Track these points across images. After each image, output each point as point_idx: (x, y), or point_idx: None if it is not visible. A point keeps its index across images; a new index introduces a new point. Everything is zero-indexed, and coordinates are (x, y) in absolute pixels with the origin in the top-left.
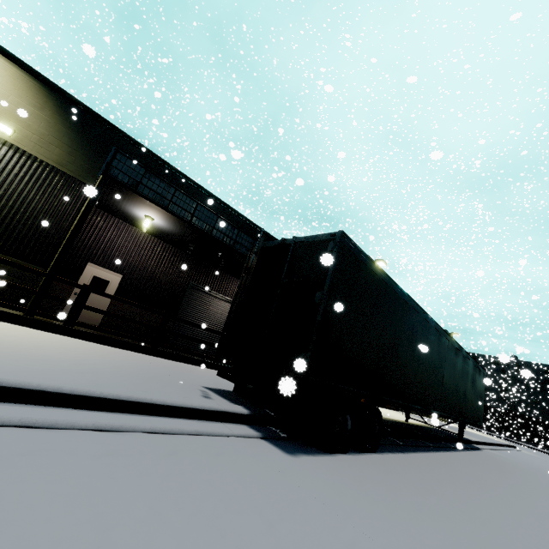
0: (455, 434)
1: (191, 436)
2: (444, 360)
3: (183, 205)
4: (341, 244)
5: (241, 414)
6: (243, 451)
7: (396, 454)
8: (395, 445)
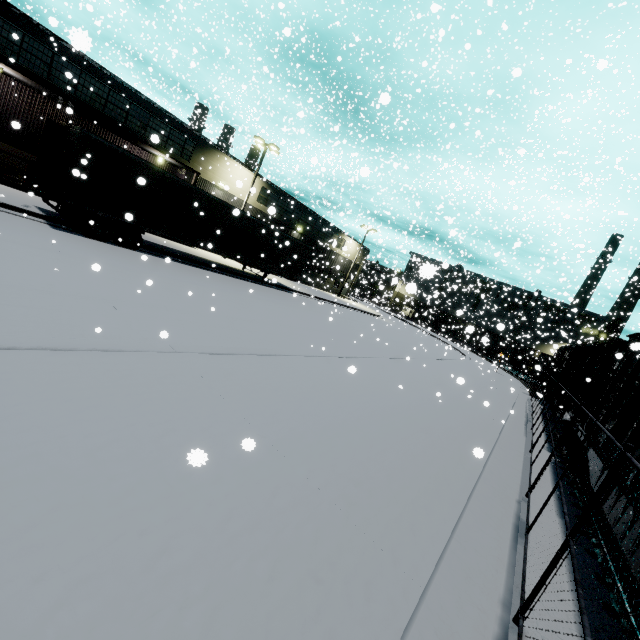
0: (287, 286)
1: (1, 211)
2: (231, 224)
3: (36, 53)
4: (84, 136)
5: (40, 214)
6: (25, 220)
7: (157, 257)
8: (174, 260)
